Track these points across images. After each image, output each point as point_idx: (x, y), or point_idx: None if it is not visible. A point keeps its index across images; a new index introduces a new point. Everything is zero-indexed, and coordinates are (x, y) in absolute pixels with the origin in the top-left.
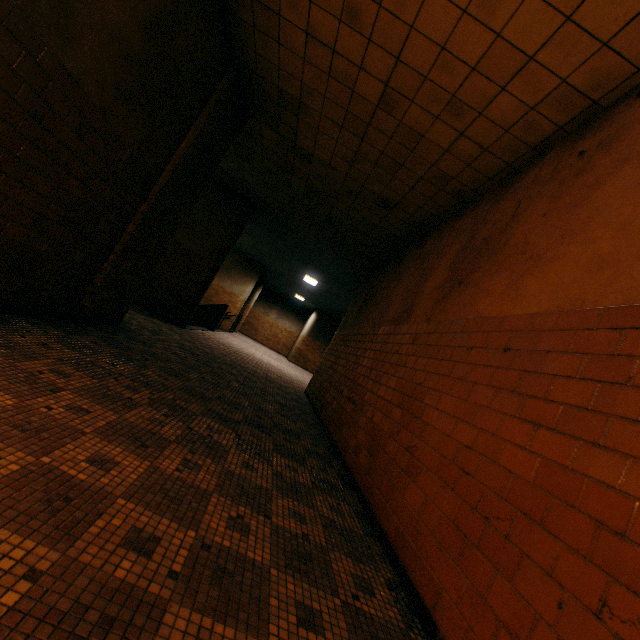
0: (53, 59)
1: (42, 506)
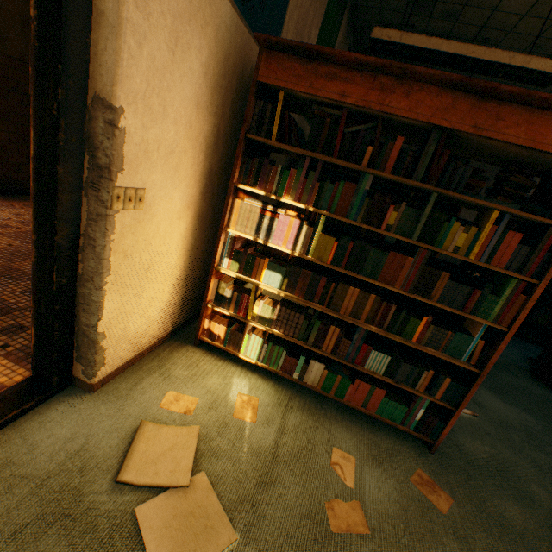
0: (3, 56)
1: (26, 238)
